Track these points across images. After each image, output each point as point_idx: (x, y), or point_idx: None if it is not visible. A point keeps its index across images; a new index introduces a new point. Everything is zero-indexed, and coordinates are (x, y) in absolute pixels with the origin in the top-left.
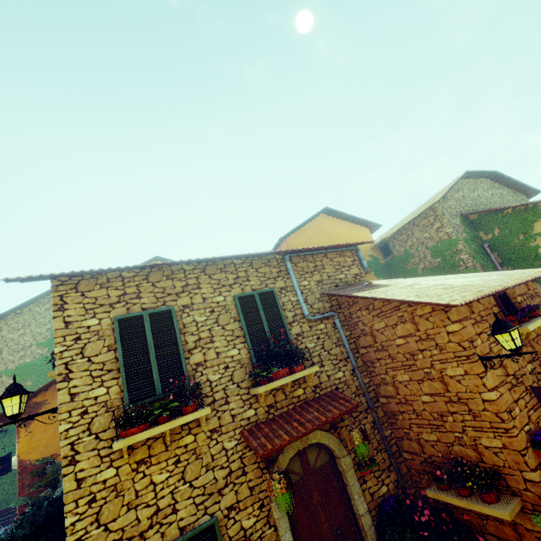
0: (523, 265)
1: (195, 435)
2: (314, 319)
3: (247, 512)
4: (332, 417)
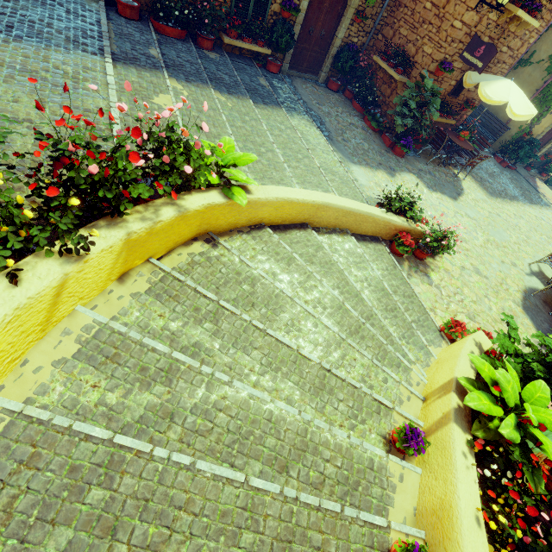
0: None
1: None
2: None
3: None
4: None
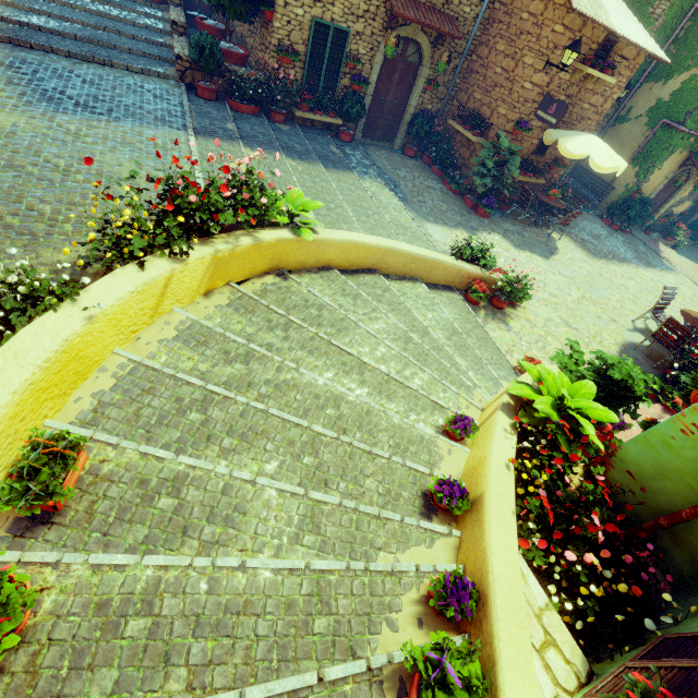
0: (682, 57)
1: None
2: None
3: (364, 45)
4: (443, 31)
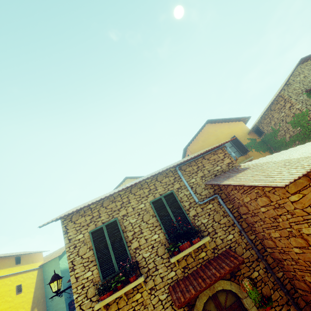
0: None
1: (141, 293)
2: (203, 203)
3: None
4: (224, 272)
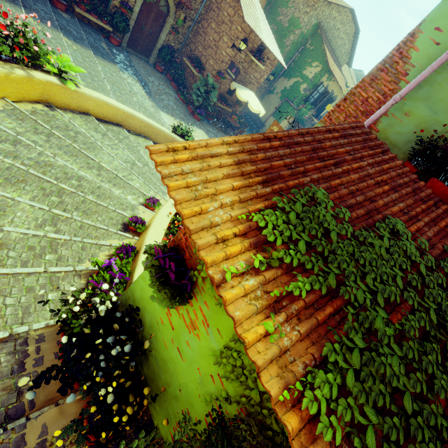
0: (295, 70)
1: None
2: None
3: None
4: (182, 0)
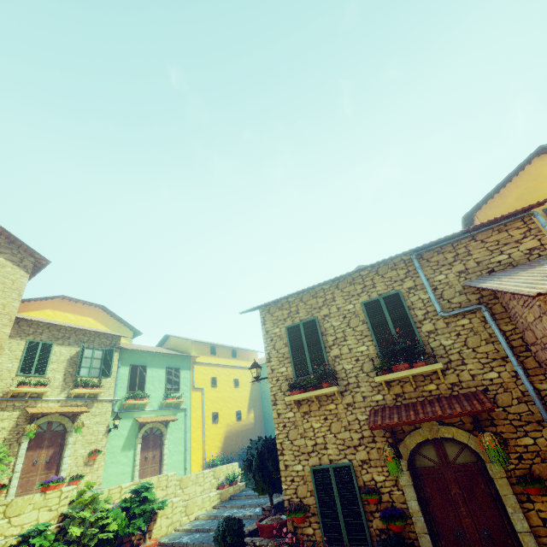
0: None
1: (336, 405)
2: (449, 315)
3: (377, 470)
4: (451, 413)
